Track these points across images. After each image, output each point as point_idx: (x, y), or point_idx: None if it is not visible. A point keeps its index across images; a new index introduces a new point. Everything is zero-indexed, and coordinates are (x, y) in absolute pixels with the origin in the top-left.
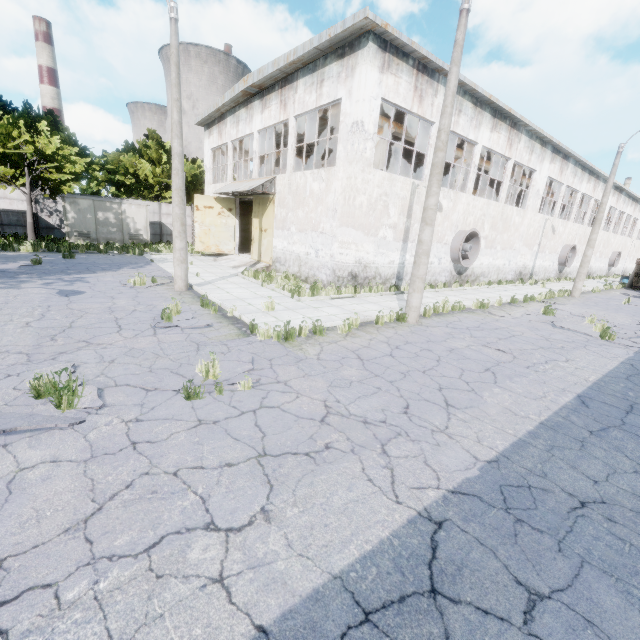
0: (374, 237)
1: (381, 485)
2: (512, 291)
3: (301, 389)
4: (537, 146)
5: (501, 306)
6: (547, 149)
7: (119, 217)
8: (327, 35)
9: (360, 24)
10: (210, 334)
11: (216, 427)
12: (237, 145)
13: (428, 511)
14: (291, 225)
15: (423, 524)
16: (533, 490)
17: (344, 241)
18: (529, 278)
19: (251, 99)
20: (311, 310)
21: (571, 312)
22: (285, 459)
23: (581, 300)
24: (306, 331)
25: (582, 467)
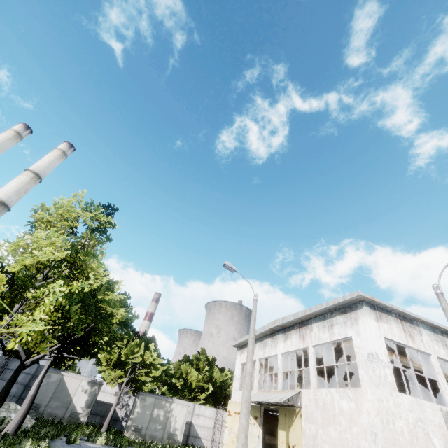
0: None
1: None
2: None
3: None
4: None
5: None
6: None
7: (167, 414)
8: (332, 302)
9: (355, 297)
10: None
11: None
12: (263, 362)
13: None
14: (323, 444)
15: None
16: None
17: None
18: None
19: (275, 333)
20: None
21: None
22: None
23: None
24: None
25: None
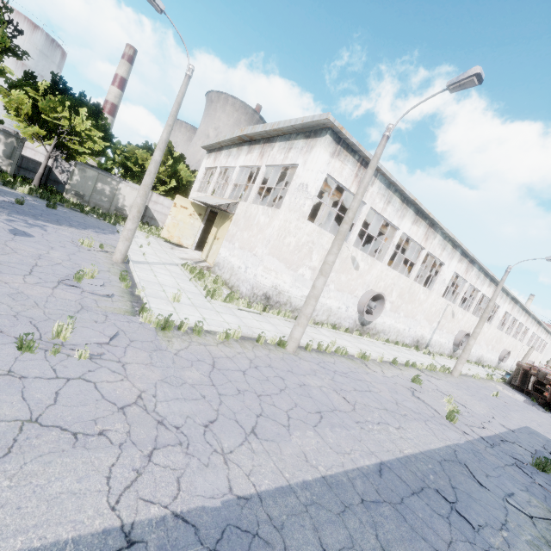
0: (294, 272)
1: (114, 486)
2: (403, 353)
3: (132, 374)
4: (449, 246)
5: (382, 362)
6: (457, 251)
7: (114, 191)
8: (301, 120)
9: (323, 121)
10: (103, 303)
11: (18, 382)
12: (223, 171)
13: (133, 526)
14: (236, 241)
15: (115, 538)
16: (256, 539)
17: (267, 267)
18: (425, 348)
19: (243, 144)
20: (212, 312)
21: (439, 387)
22: (49, 431)
23: (457, 380)
24: (186, 327)
25: (324, 532)
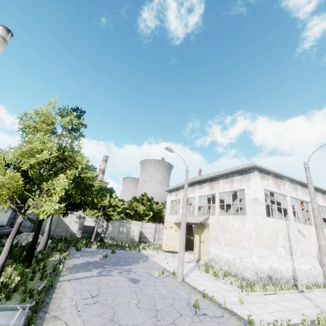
0: (275, 252)
1: None
2: None
3: None
4: None
5: None
6: None
7: (128, 229)
8: (235, 168)
9: (251, 166)
10: (228, 324)
11: None
12: None
13: None
14: (221, 241)
15: None
16: None
17: (260, 255)
18: None
19: (194, 184)
20: (263, 305)
21: None
22: None
23: None
24: None
25: None
